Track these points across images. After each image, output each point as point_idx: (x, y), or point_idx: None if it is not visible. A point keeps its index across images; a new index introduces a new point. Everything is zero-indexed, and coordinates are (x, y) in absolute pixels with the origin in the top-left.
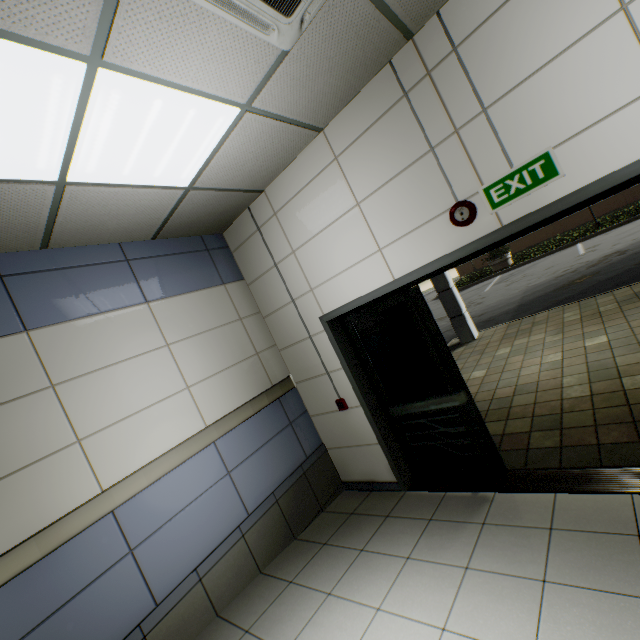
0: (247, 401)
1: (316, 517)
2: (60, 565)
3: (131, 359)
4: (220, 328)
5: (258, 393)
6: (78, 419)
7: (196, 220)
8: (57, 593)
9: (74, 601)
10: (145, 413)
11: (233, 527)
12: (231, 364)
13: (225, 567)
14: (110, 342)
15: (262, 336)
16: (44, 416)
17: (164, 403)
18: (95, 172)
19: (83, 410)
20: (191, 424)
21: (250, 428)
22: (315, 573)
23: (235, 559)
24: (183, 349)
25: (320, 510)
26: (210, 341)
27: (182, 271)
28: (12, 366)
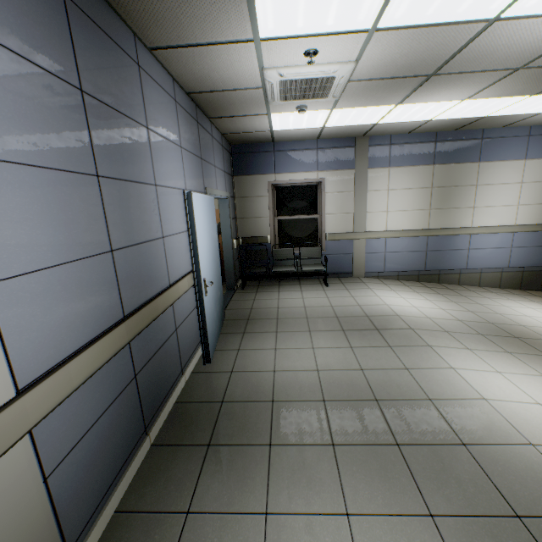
0: (540, 224)
1: (535, 291)
2: (452, 240)
3: (503, 184)
4: None
5: None
6: (476, 200)
7: None
8: (449, 246)
9: (450, 251)
10: (496, 208)
11: (499, 267)
12: None
13: (489, 276)
14: (500, 174)
15: None
16: (469, 195)
17: (505, 207)
18: None
19: (479, 198)
20: (509, 221)
21: (532, 236)
22: (528, 297)
23: (493, 276)
24: (526, 187)
25: (539, 290)
26: (541, 187)
27: None
28: (469, 174)
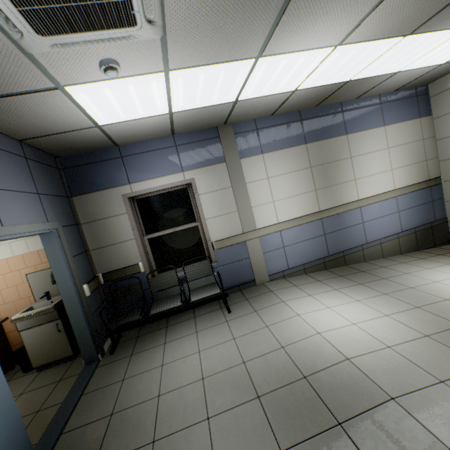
0: (415, 183)
1: (430, 248)
2: (345, 217)
3: (374, 152)
4: (411, 143)
5: (420, 181)
6: (355, 172)
7: (424, 79)
8: (344, 224)
9: (347, 229)
10: (374, 176)
11: (394, 233)
12: (411, 163)
13: (389, 245)
14: (368, 143)
15: (431, 151)
16: (347, 168)
17: (381, 174)
18: (414, 65)
19: (357, 169)
20: (389, 186)
21: (412, 196)
22: (437, 259)
23: (393, 244)
24: (393, 151)
25: (433, 246)
26: (405, 149)
27: (401, 110)
28: (341, 148)
